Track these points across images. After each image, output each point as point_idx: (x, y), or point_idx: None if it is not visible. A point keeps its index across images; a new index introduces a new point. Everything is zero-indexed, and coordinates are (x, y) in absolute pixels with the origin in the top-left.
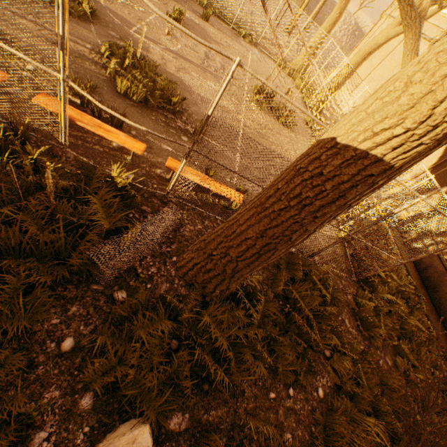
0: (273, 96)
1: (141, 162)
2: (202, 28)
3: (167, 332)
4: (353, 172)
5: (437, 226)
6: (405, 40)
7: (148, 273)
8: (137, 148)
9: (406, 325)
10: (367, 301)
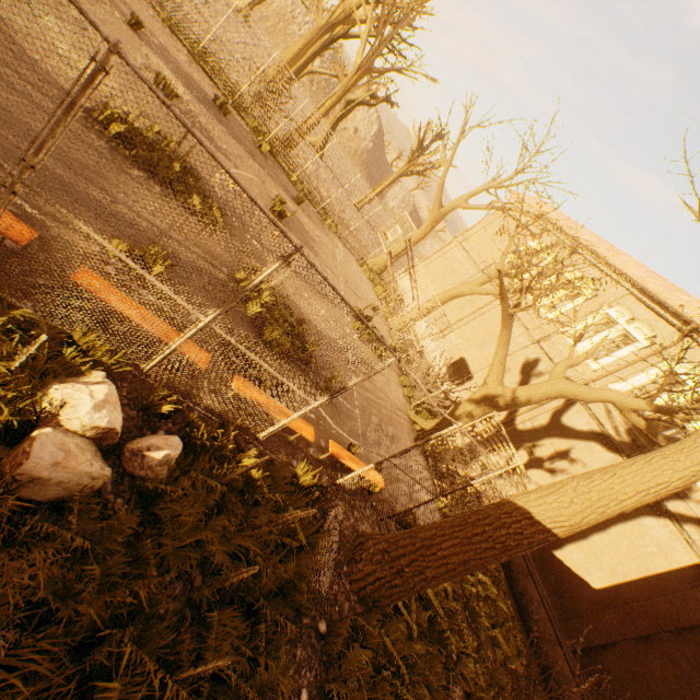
0: (369, 320)
1: (298, 440)
2: (297, 216)
3: (369, 663)
4: (541, 538)
5: (507, 488)
6: (501, 334)
7: (333, 592)
8: (310, 434)
9: (496, 609)
10: (470, 586)
